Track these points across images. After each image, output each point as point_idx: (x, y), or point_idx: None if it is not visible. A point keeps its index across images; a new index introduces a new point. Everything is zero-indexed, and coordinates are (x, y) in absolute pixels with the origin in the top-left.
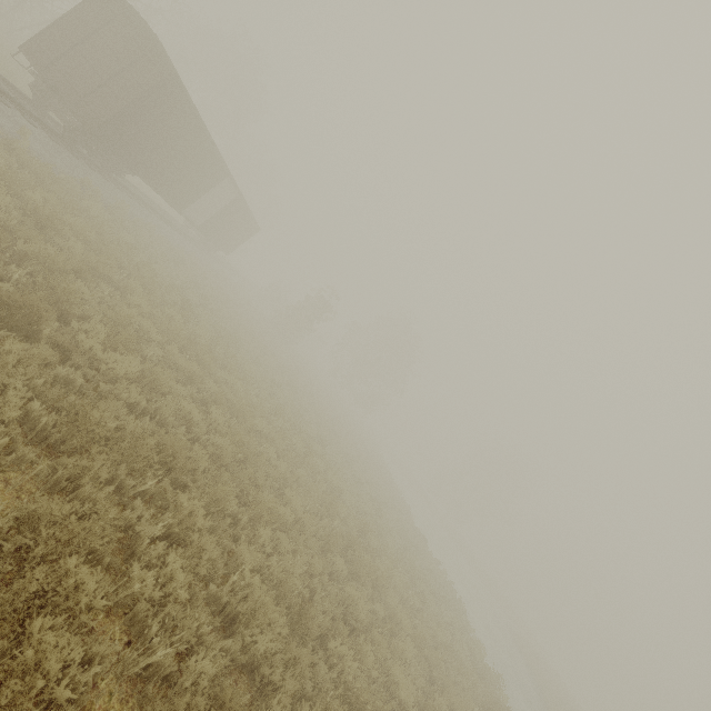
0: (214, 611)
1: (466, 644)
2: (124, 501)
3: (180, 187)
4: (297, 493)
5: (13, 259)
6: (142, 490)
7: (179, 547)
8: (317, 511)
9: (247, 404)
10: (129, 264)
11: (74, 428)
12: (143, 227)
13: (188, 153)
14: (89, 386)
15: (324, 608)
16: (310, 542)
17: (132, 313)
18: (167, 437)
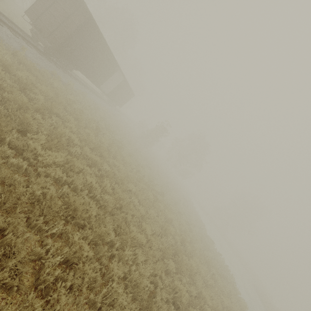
0: (93, 310)
1: (237, 304)
2: (42, 239)
3: (97, 75)
4: (148, 225)
5: (3, 102)
6: (55, 230)
7: (72, 269)
8: (159, 233)
9: (124, 177)
10: (70, 109)
11: (10, 195)
12: (81, 93)
13: (100, 58)
14: (31, 169)
15: (162, 296)
16: (155, 253)
17: (63, 130)
18: (71, 198)
